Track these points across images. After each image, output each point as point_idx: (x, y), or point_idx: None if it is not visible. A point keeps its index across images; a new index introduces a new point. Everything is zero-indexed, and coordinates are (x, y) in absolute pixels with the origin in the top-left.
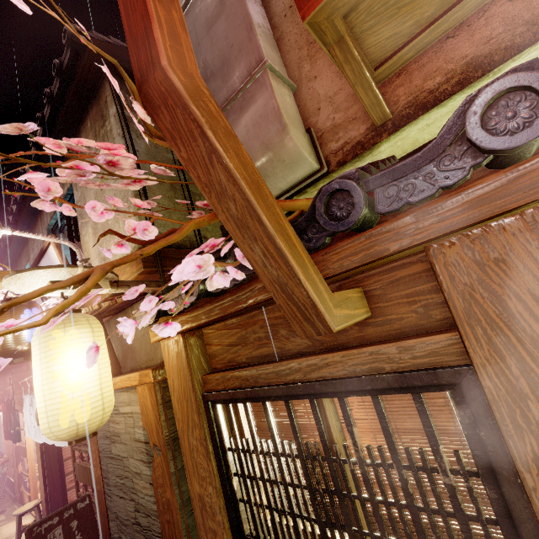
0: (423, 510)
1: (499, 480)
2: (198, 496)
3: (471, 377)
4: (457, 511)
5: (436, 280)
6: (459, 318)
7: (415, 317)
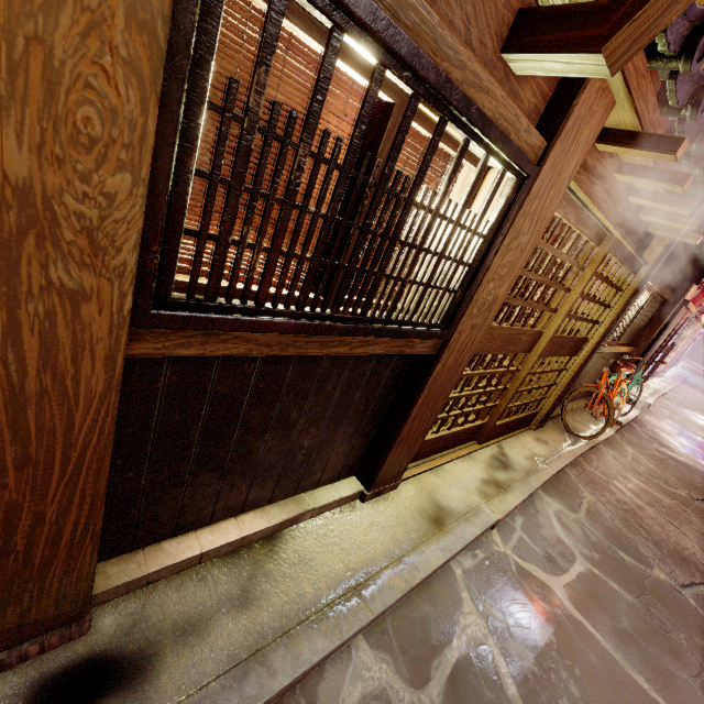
0: (445, 258)
1: (496, 240)
2: (7, 190)
3: (535, 175)
4: (461, 258)
5: (578, 95)
6: (563, 134)
7: (526, 109)
